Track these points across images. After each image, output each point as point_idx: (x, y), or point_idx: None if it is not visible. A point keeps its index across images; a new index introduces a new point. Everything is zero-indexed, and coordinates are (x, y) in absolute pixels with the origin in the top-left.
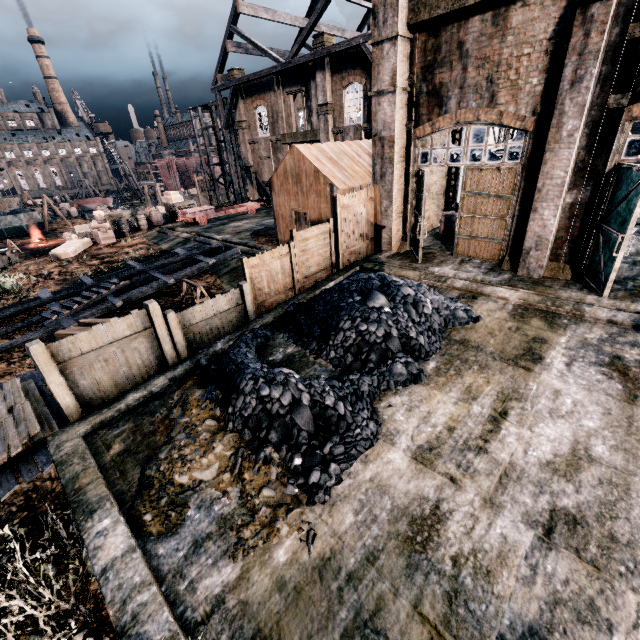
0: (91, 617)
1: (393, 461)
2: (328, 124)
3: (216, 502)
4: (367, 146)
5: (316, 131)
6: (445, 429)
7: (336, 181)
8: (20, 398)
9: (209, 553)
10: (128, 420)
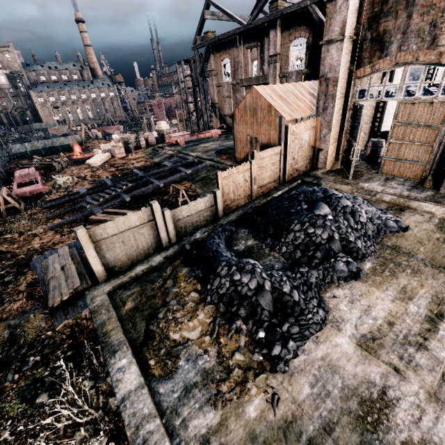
0: (112, 426)
1: (340, 345)
2: (276, 70)
3: (200, 358)
4: (308, 86)
5: (266, 76)
6: (385, 323)
7: (284, 114)
8: (68, 260)
9: (196, 398)
10: (136, 285)
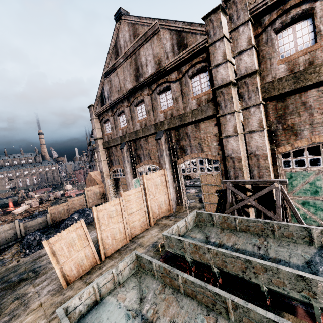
0: None
1: None
2: None
3: (5, 261)
4: None
5: None
6: None
7: (99, 181)
8: None
9: None
10: None
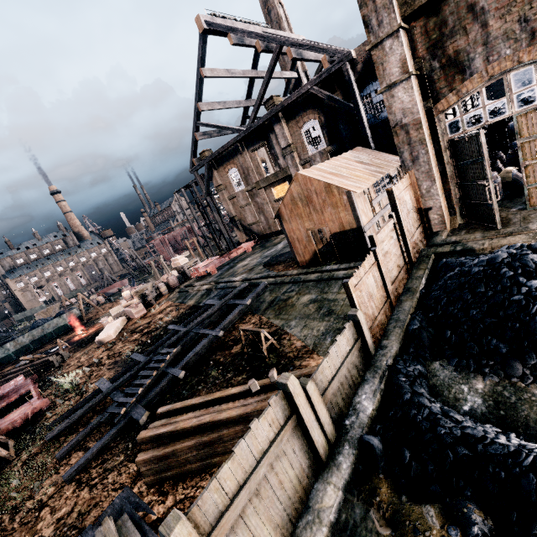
0: None
1: None
2: (295, 159)
3: None
4: (349, 157)
5: (285, 169)
6: None
7: (350, 188)
8: None
9: None
10: None
